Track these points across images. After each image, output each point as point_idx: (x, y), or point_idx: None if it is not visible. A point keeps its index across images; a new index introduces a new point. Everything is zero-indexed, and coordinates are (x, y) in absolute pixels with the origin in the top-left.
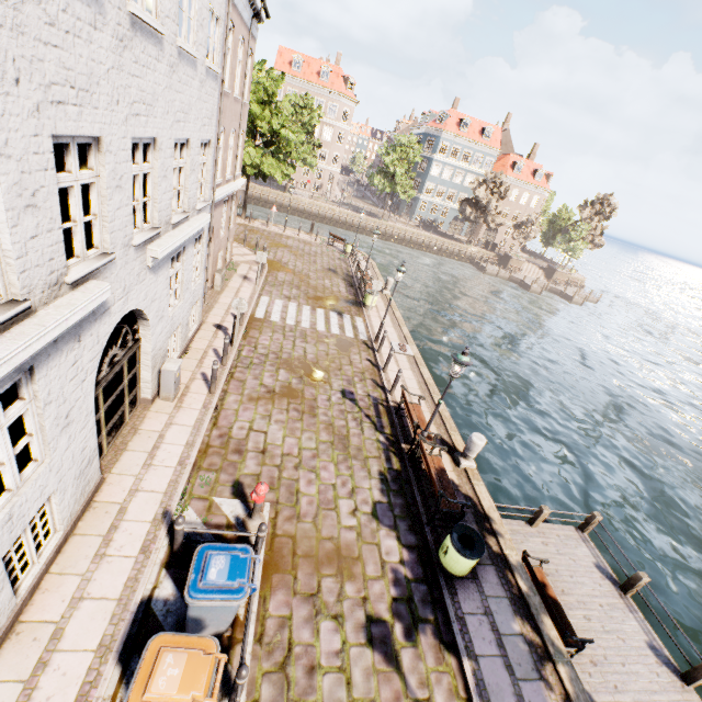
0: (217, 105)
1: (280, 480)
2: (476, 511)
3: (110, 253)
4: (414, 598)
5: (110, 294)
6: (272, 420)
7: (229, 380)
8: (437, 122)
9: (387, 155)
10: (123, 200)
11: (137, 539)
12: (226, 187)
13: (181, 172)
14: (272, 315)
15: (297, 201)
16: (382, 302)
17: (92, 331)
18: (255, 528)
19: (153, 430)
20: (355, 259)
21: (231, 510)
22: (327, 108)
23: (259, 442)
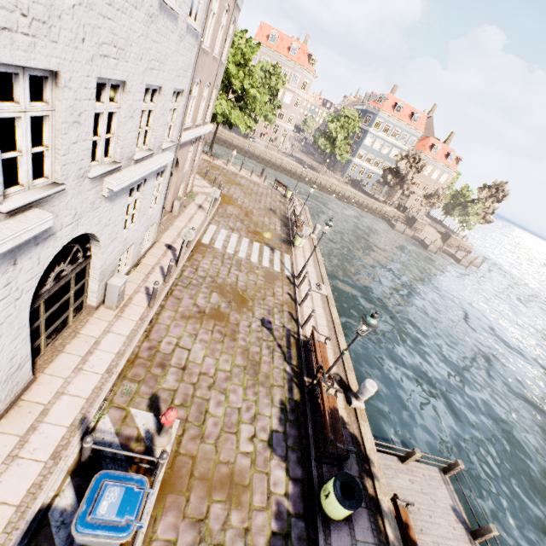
0: (194, 60)
1: (193, 398)
2: (359, 451)
3: (60, 184)
4: (291, 534)
5: (51, 223)
6: (197, 339)
7: (168, 296)
8: (376, 102)
9: (332, 122)
10: (81, 135)
11: (51, 443)
12: (195, 130)
13: (151, 115)
14: (216, 242)
15: (255, 148)
16: (308, 243)
17: (32, 254)
18: (161, 444)
19: (91, 335)
20: (293, 204)
21: (144, 423)
22: (291, 77)
23: (182, 359)
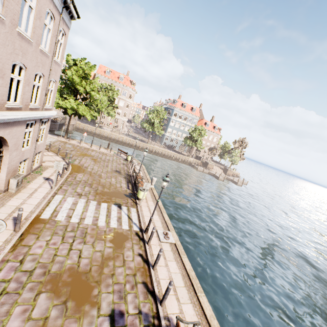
0: None
1: None
2: None
3: None
4: None
5: None
6: None
7: None
8: (172, 103)
9: (150, 114)
10: None
11: None
12: (27, 111)
13: None
14: (59, 213)
15: (104, 132)
16: (149, 193)
17: None
18: None
19: None
20: (133, 164)
21: None
22: (122, 92)
23: None
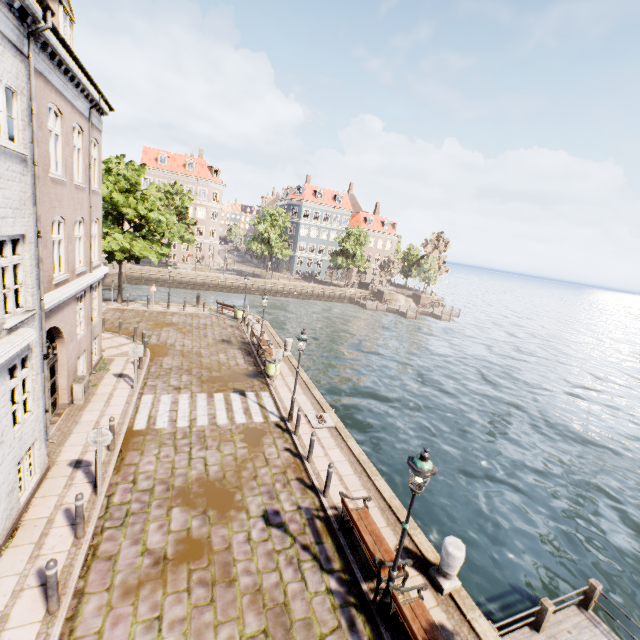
0: (32, 192)
1: None
2: None
3: None
4: None
5: None
6: (164, 626)
7: (89, 563)
8: (296, 194)
9: (260, 224)
10: None
11: None
12: (76, 281)
13: None
14: (158, 419)
15: (181, 274)
16: (285, 365)
17: None
18: None
19: None
20: (248, 324)
21: None
22: (197, 192)
23: None
